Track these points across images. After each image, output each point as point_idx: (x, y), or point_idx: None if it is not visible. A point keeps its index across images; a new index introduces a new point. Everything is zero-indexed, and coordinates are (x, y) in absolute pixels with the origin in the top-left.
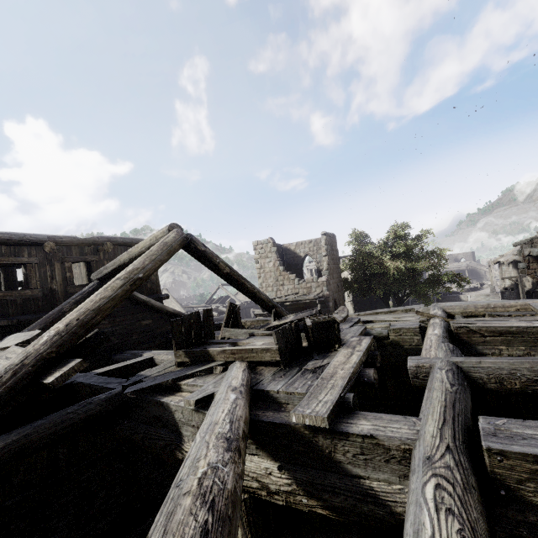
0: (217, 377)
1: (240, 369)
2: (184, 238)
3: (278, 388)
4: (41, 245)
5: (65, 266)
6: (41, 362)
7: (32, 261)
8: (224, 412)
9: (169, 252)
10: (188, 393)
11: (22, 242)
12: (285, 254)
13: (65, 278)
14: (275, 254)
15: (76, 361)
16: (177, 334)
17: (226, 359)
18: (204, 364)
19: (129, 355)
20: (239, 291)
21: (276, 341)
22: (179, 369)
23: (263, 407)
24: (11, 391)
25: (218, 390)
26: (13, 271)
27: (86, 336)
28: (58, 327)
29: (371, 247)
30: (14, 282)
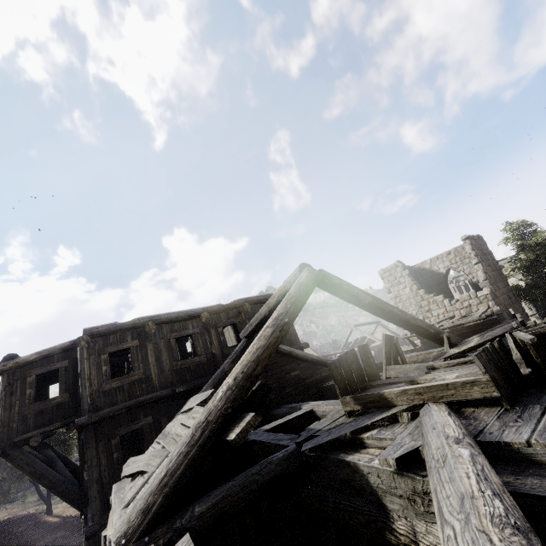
0: (407, 426)
1: (443, 412)
2: (316, 274)
3: (526, 438)
4: (199, 317)
5: (218, 331)
6: (221, 419)
7: (195, 332)
8: (470, 477)
9: (306, 292)
10: (376, 450)
11: (186, 317)
12: (419, 275)
13: (220, 342)
14: (408, 277)
15: (249, 415)
16: (338, 378)
17: (410, 402)
18: (382, 411)
19: (288, 409)
20: (388, 321)
21: (482, 369)
22: (351, 419)
23: (510, 469)
24: (203, 449)
25: (421, 444)
26: (184, 343)
27: (251, 389)
28: (228, 382)
29: (543, 236)
30: (186, 353)
